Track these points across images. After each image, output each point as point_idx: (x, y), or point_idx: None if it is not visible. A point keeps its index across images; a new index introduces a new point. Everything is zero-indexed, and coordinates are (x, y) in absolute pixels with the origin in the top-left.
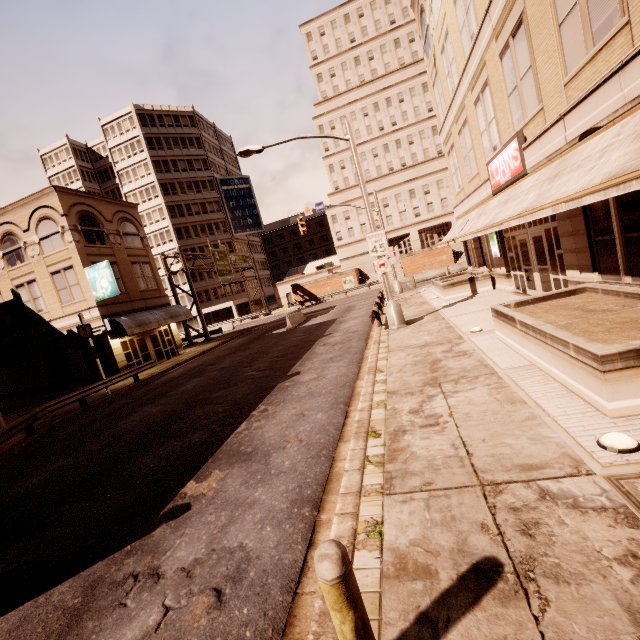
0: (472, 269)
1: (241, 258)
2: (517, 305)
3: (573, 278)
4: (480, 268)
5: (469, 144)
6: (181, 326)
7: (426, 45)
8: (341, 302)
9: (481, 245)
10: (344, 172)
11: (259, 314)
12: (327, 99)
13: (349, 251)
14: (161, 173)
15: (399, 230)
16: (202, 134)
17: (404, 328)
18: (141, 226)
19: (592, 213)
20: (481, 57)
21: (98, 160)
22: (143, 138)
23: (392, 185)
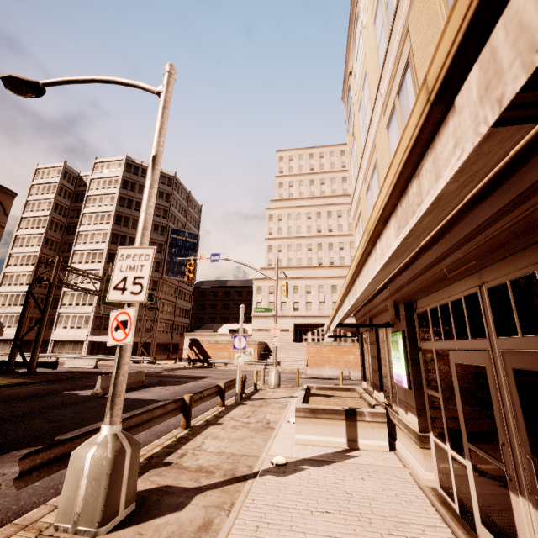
0: (366, 386)
1: (148, 295)
2: None
3: None
4: (375, 391)
5: (376, 196)
6: (64, 347)
7: (349, 122)
8: (220, 374)
9: (379, 353)
10: (280, 254)
11: (142, 359)
12: (282, 199)
13: (264, 323)
14: (122, 207)
15: (315, 318)
16: (174, 193)
17: None
18: (5, 214)
19: None
20: (401, 34)
21: (82, 186)
22: (121, 179)
23: (318, 276)
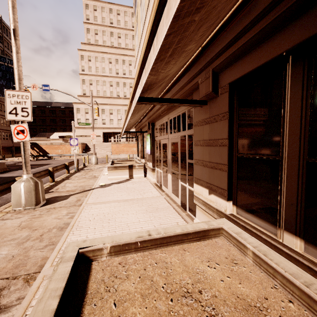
0: (139, 159)
1: None
2: (115, 251)
3: (200, 195)
4: (141, 159)
5: None
6: None
7: (135, 7)
8: (59, 162)
9: (144, 143)
10: (91, 87)
11: None
12: (90, 44)
13: (83, 132)
14: None
15: (116, 129)
16: None
17: (28, 211)
18: None
19: (241, 116)
20: None
21: None
22: None
23: (117, 104)
